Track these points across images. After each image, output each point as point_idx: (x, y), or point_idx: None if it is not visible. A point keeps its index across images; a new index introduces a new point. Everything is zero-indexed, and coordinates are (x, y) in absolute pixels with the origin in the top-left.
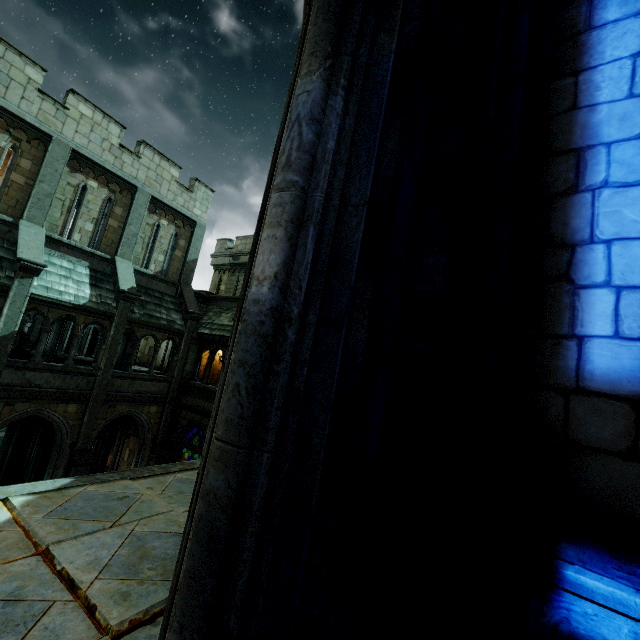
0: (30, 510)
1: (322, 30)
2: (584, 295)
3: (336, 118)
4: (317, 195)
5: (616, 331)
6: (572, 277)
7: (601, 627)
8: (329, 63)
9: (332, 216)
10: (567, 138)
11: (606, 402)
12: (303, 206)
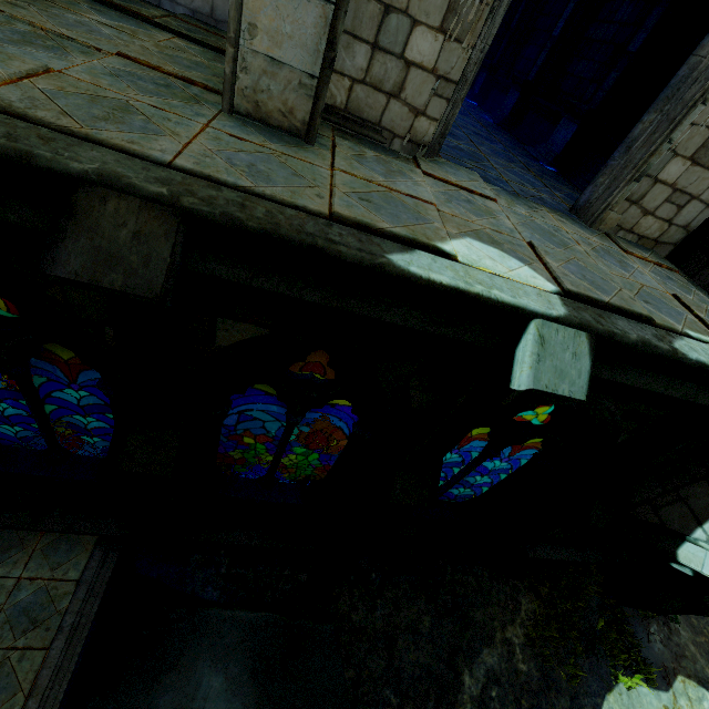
0: (441, 233)
1: None
2: None
3: None
4: None
5: None
6: None
7: None
8: None
9: None
10: None
11: None
12: None
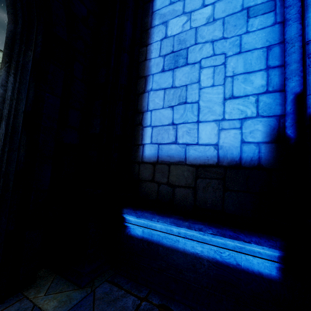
0: None
1: (5, 52)
2: (145, 130)
3: (11, 84)
4: (5, 111)
5: (151, 141)
6: (142, 124)
7: (136, 231)
8: (7, 65)
9: (12, 117)
10: (143, 71)
11: (148, 165)
12: (1, 115)
